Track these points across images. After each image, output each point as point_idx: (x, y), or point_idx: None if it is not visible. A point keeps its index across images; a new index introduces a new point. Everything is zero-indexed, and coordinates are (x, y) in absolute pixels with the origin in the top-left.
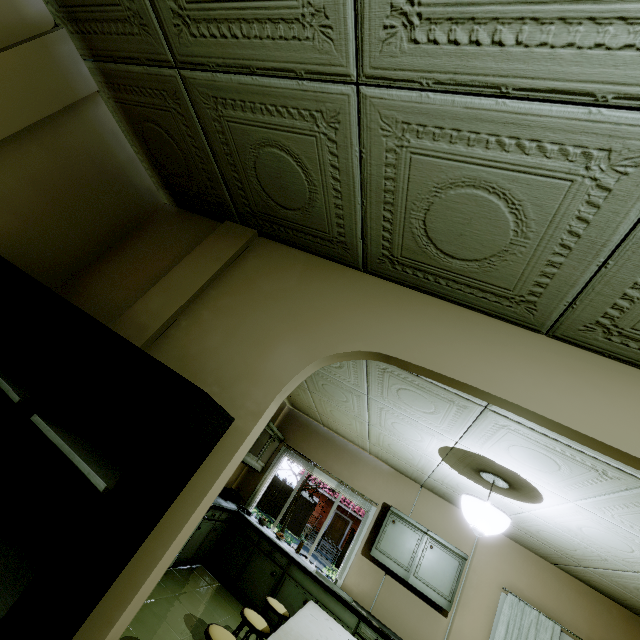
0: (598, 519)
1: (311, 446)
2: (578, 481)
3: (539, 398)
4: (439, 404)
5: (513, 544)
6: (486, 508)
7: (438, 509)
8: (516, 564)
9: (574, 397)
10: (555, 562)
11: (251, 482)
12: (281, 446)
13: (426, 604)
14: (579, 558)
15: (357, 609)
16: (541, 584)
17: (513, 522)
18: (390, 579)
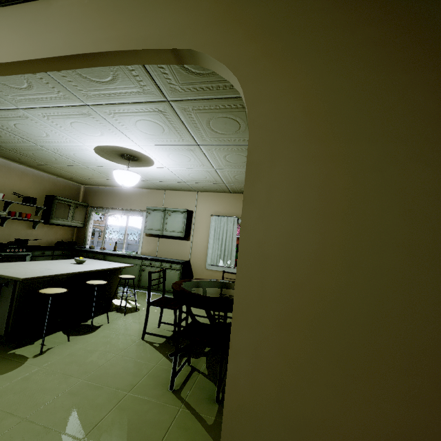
0: (154, 148)
1: (104, 201)
2: (106, 129)
3: None
4: (29, 124)
5: (213, 194)
6: (117, 172)
7: (176, 197)
8: (216, 202)
9: None
10: (228, 191)
11: (81, 234)
12: (89, 209)
13: (180, 240)
14: (215, 180)
15: (139, 257)
16: (228, 205)
17: (186, 180)
18: (161, 239)
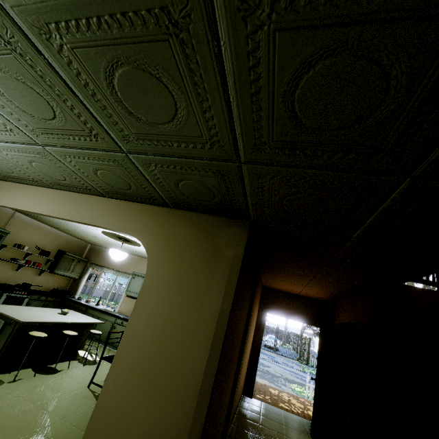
0: None
1: (102, 259)
2: None
3: (0, 200)
4: None
5: None
6: (112, 250)
7: None
8: None
9: (8, 197)
10: None
11: (75, 285)
12: (88, 264)
13: None
14: None
15: (115, 314)
16: None
17: None
18: None
